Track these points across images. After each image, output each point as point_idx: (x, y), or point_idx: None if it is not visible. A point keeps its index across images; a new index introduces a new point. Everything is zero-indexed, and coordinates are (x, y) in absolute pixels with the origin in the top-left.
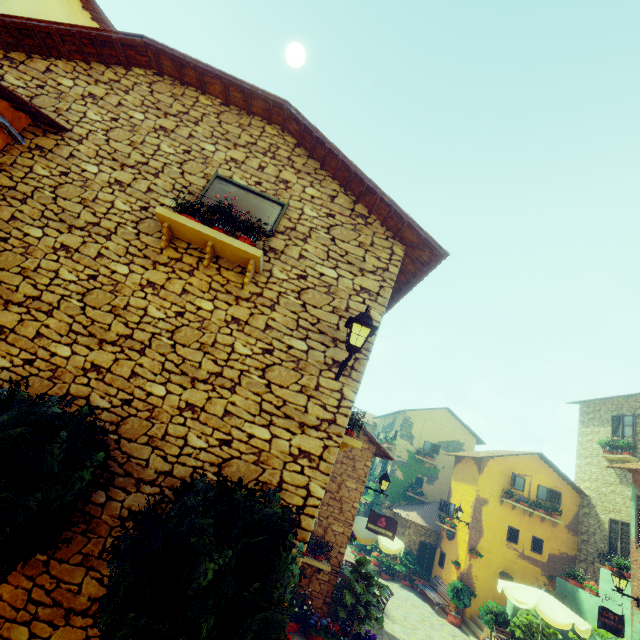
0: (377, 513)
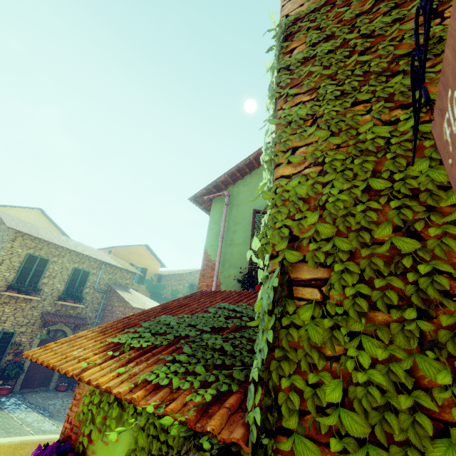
0: None
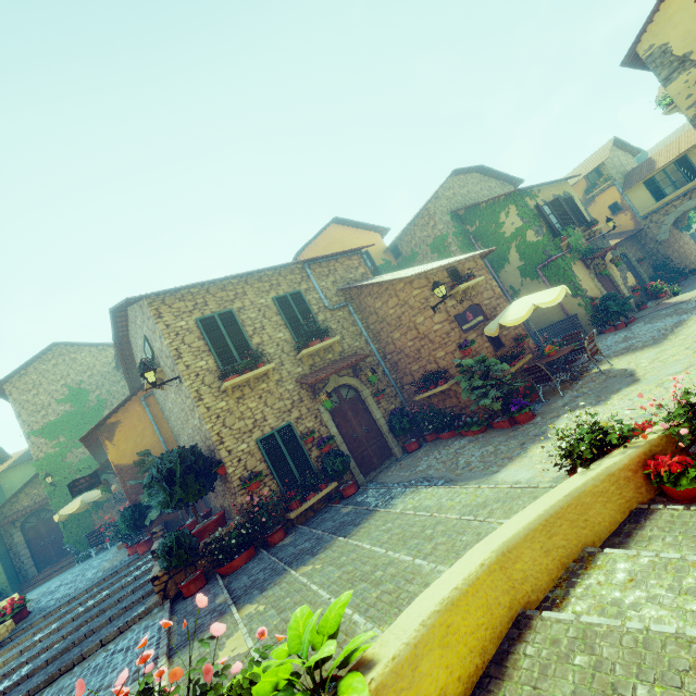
0: (461, 314)
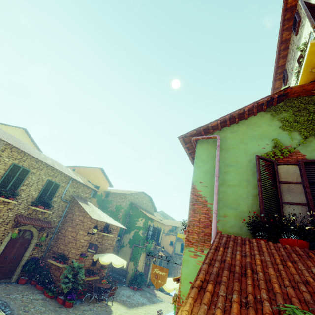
0: (92, 244)
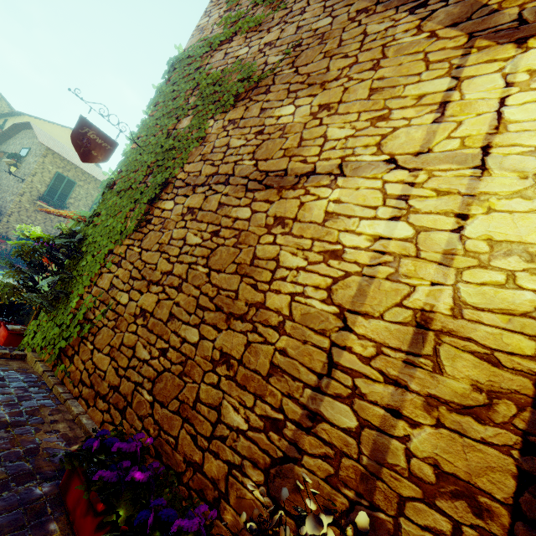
0: None
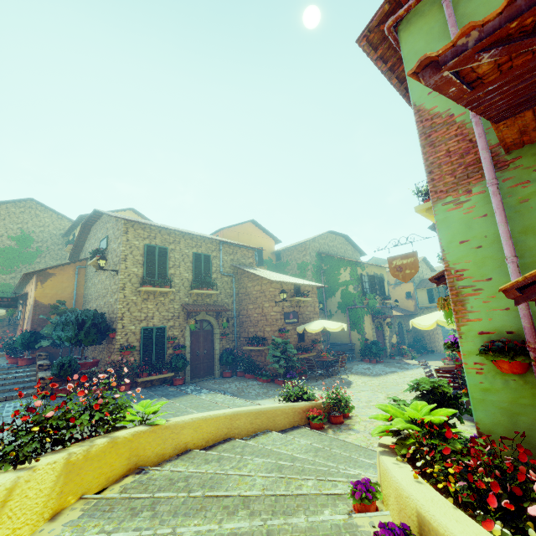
0: (288, 313)
